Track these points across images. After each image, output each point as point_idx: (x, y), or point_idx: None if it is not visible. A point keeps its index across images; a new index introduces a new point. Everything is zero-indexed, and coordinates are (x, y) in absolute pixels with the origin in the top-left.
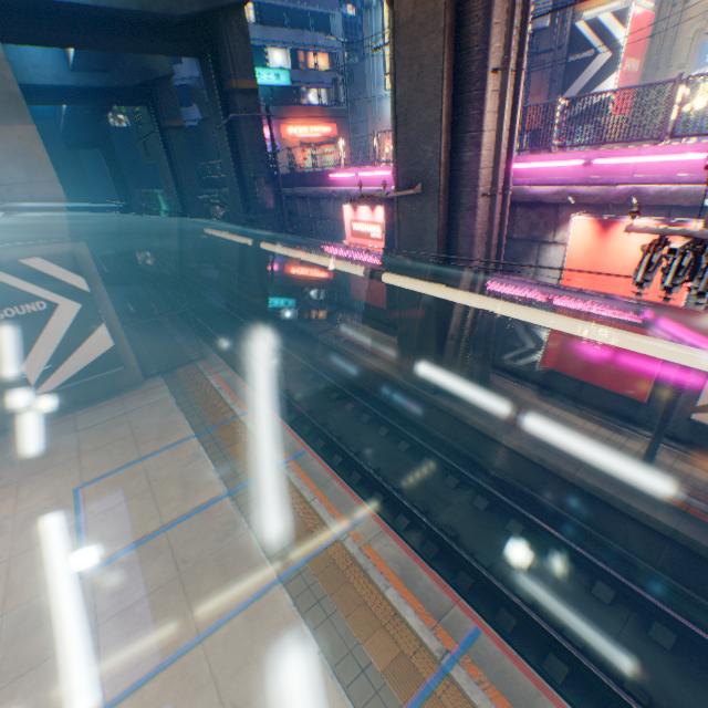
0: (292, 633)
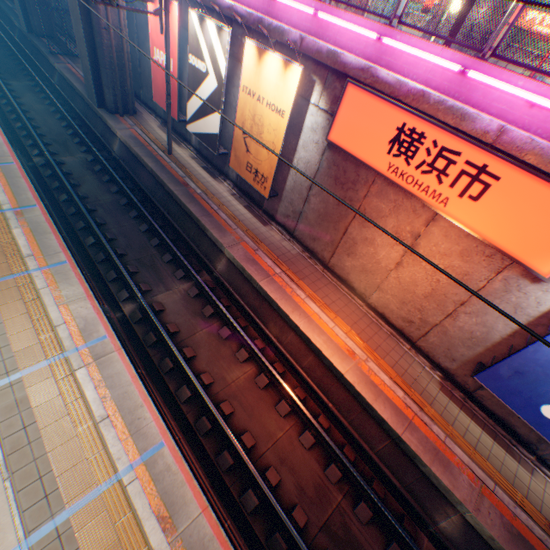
0: None
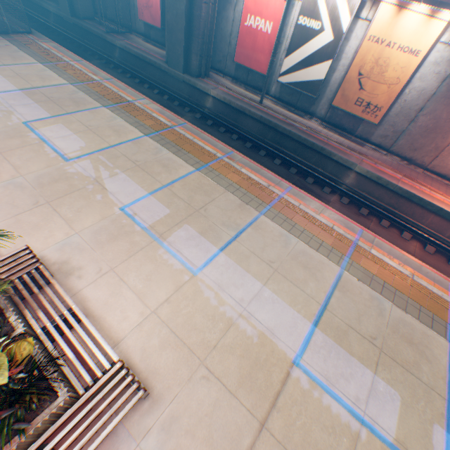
0: (112, 117)
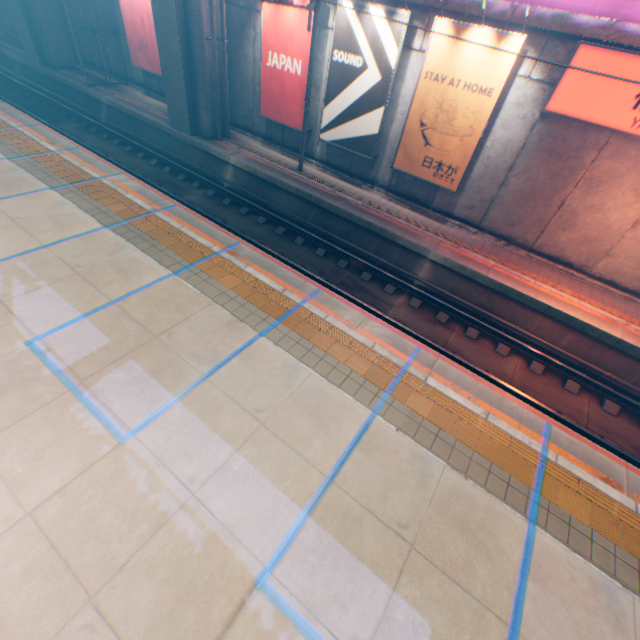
0: (60, 203)
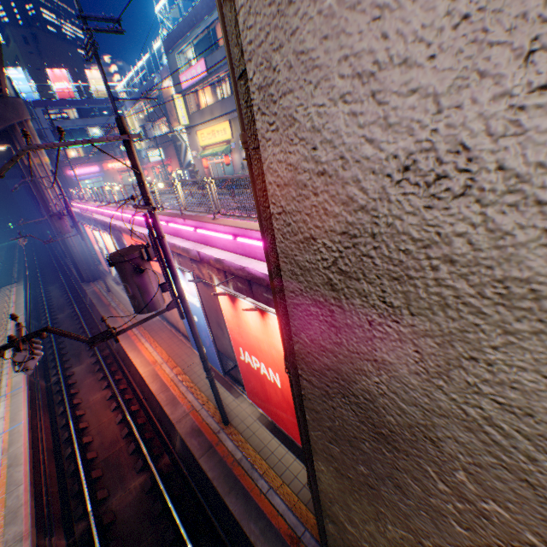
0: None
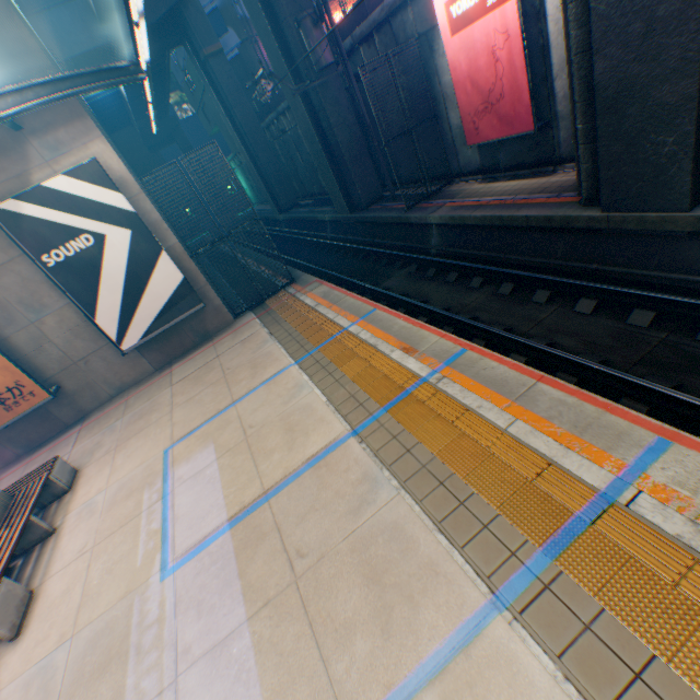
0: None
